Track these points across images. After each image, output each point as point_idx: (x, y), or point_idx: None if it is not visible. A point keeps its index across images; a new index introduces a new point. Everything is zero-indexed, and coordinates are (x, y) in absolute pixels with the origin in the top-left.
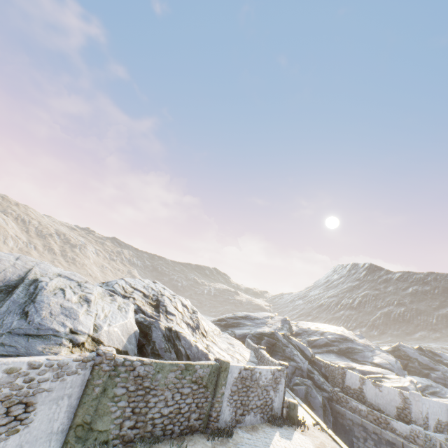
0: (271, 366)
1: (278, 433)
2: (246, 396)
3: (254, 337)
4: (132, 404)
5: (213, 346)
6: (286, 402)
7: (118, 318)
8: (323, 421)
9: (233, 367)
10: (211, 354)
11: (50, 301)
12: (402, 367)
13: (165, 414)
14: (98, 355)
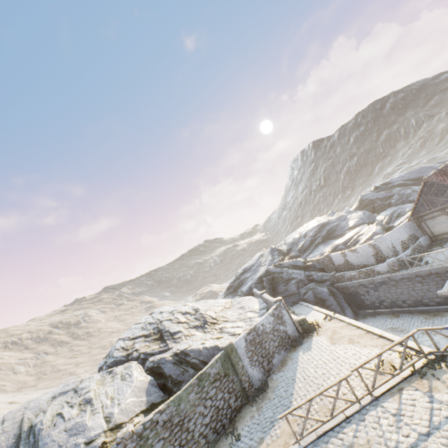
0: (269, 310)
1: (301, 351)
2: (263, 349)
3: (257, 284)
4: (177, 443)
5: (226, 325)
6: (297, 322)
7: (125, 390)
8: (337, 302)
9: (237, 342)
10: (222, 340)
11: (53, 437)
12: (372, 211)
13: (208, 422)
14: (118, 444)
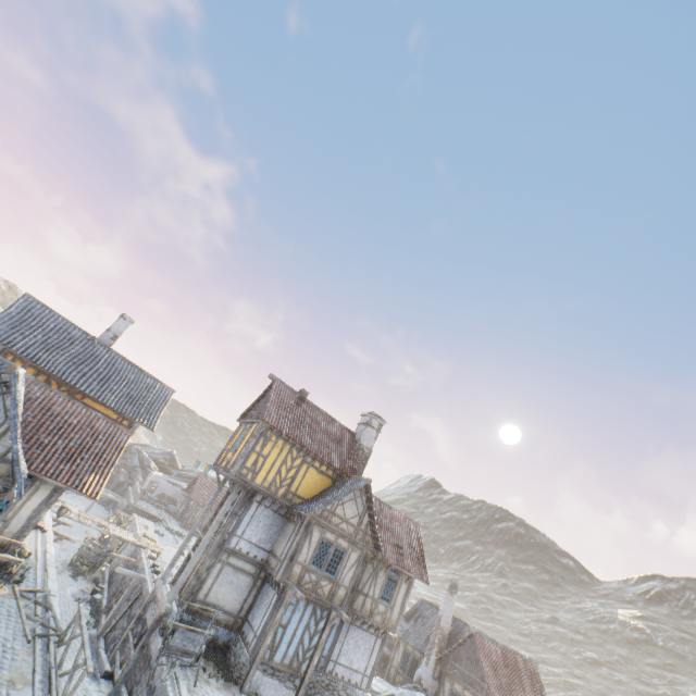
0: None
1: None
2: None
3: None
4: None
5: None
6: None
7: None
8: (114, 490)
9: None
10: None
11: None
12: None
13: None
14: None
